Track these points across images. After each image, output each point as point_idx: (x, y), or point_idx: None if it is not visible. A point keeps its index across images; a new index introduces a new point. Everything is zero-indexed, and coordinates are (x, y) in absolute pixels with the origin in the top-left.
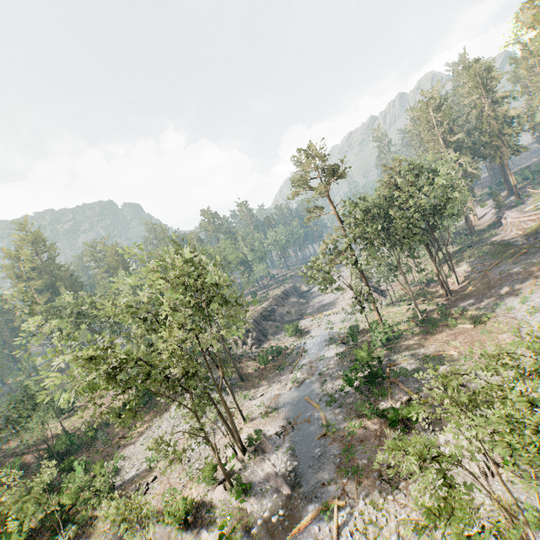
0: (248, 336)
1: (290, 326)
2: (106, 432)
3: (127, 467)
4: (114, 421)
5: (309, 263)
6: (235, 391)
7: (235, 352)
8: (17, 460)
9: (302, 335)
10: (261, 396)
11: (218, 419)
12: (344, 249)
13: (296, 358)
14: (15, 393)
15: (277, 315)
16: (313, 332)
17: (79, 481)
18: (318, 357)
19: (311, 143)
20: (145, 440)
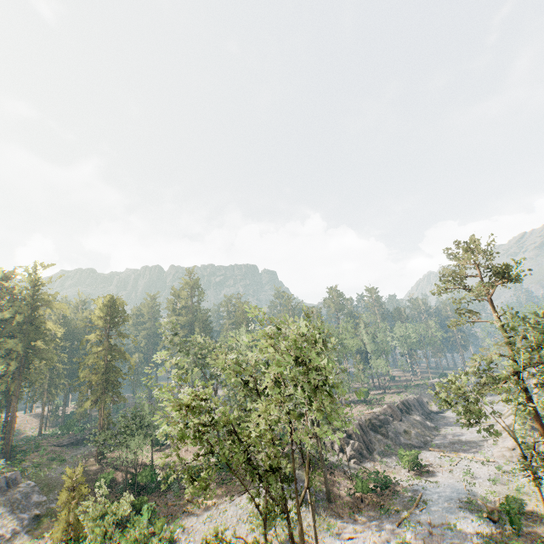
0: (348, 442)
1: (407, 452)
2: (180, 485)
3: (183, 542)
4: (185, 485)
5: (448, 378)
6: (318, 511)
7: (329, 456)
8: (111, 472)
9: (422, 473)
10: (349, 538)
11: (288, 540)
12: (509, 375)
13: (409, 505)
14: (134, 408)
15: (390, 429)
16: (440, 477)
17: (140, 530)
18: (444, 521)
19: (471, 238)
20: (208, 518)
